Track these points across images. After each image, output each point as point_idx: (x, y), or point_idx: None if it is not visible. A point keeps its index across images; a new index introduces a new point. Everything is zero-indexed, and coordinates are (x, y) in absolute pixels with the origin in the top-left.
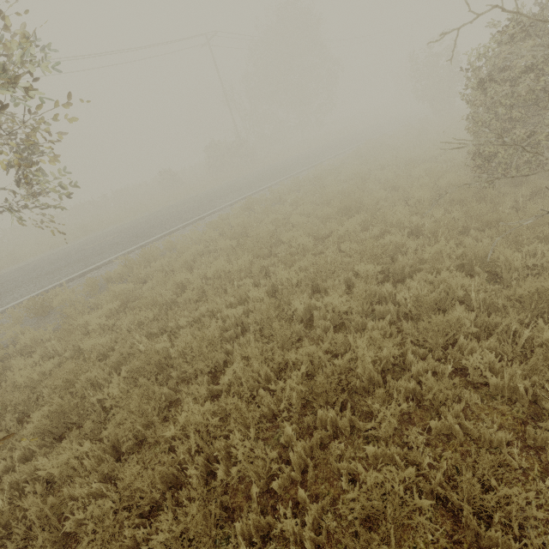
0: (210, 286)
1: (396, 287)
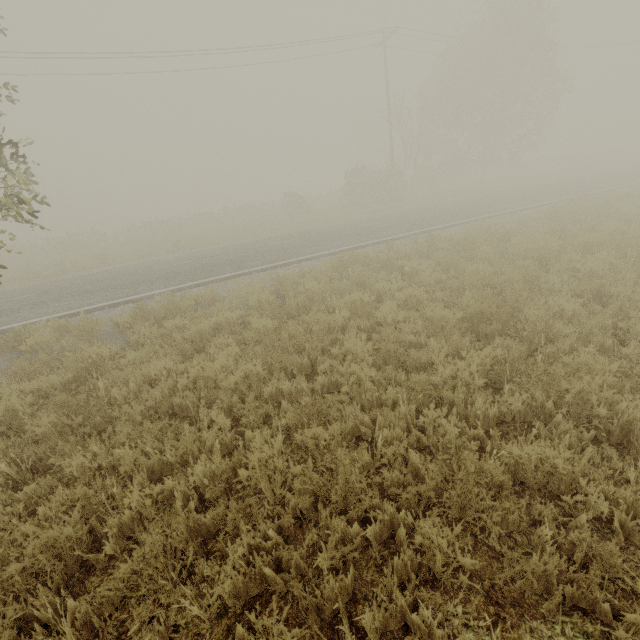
0: (183, 399)
1: (505, 630)
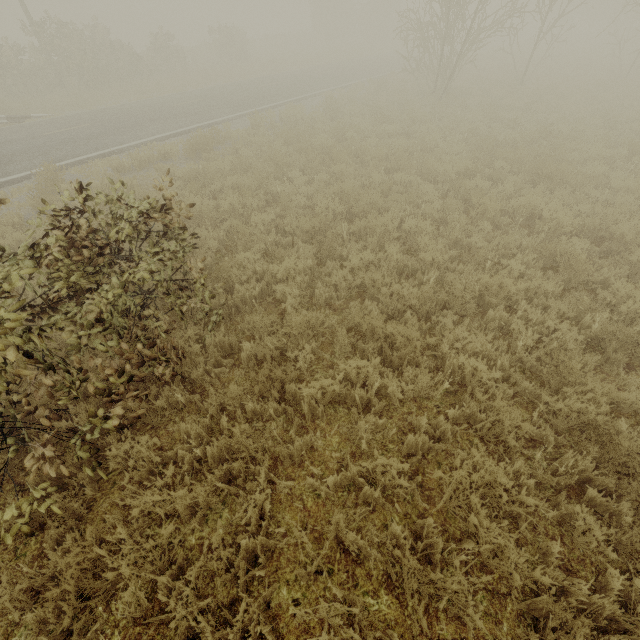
0: None
1: None
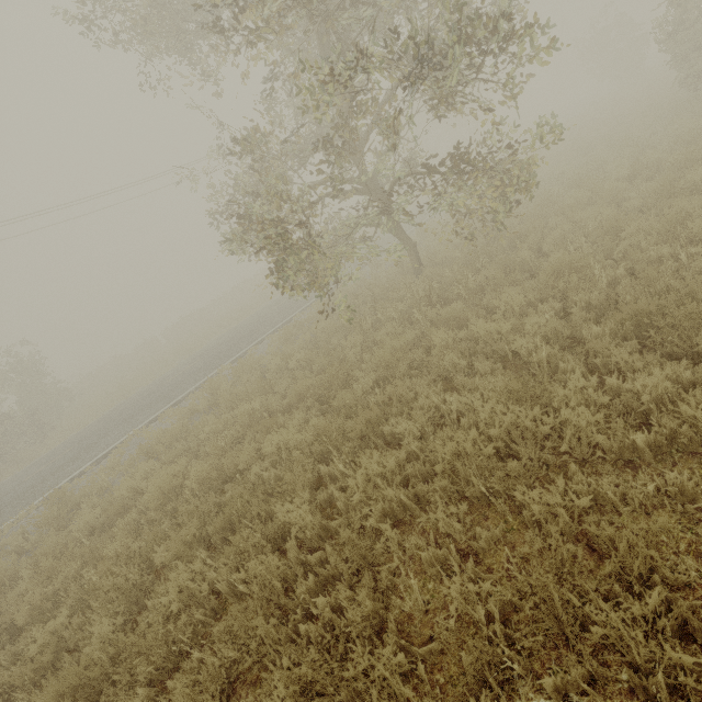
0: None
1: None
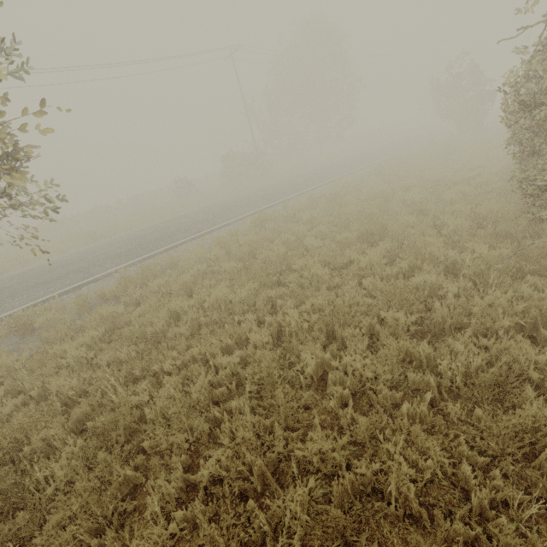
0: (207, 318)
1: (433, 344)
